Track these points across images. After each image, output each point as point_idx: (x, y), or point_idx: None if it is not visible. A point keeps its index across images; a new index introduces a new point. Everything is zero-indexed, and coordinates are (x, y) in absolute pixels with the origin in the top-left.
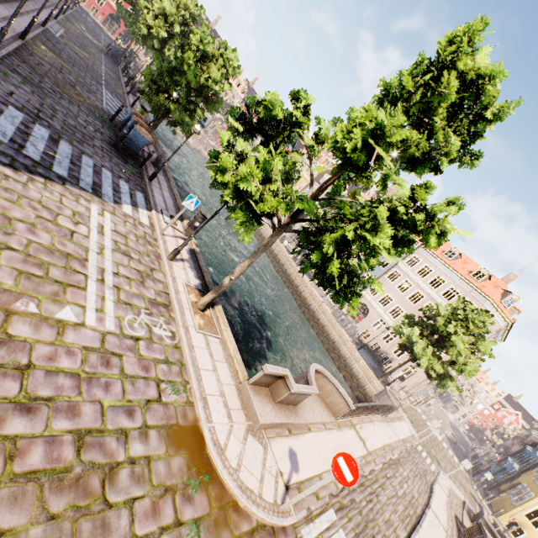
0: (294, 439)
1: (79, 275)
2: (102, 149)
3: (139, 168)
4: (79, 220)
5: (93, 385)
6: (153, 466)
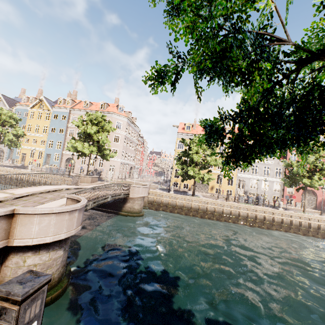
0: None
1: None
2: None
3: None
4: None
5: None
6: None
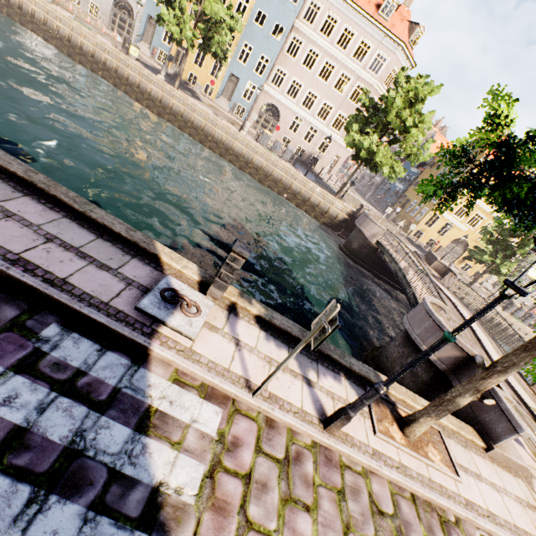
0: None
1: None
2: None
3: None
4: None
5: None
6: None
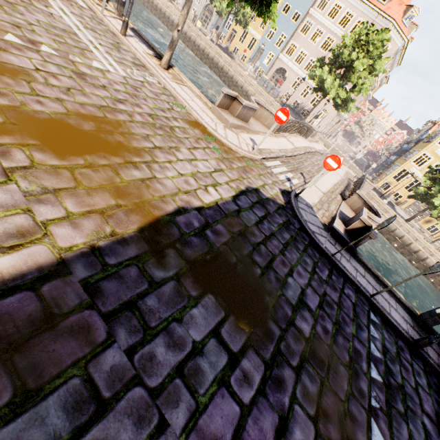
0: (251, 135)
1: (82, 44)
2: None
3: None
4: (45, 4)
5: (138, 99)
6: (187, 130)
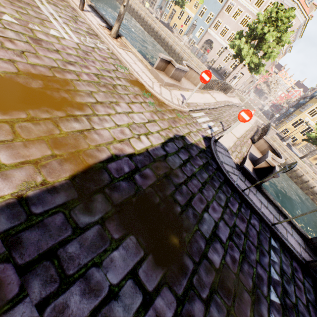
0: (182, 92)
1: (43, 15)
2: None
3: None
4: None
5: (88, 61)
6: (128, 88)
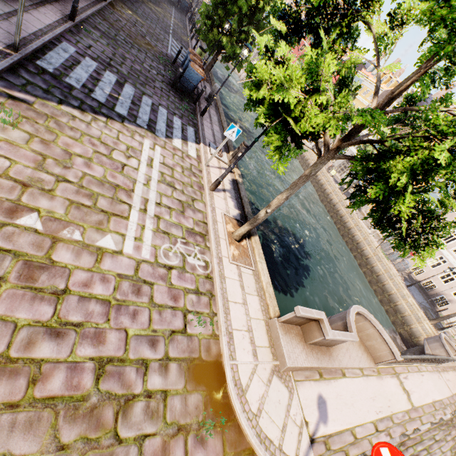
0: (325, 384)
1: (124, 205)
2: (161, 89)
3: (193, 105)
4: (131, 154)
5: (121, 312)
6: (169, 401)
